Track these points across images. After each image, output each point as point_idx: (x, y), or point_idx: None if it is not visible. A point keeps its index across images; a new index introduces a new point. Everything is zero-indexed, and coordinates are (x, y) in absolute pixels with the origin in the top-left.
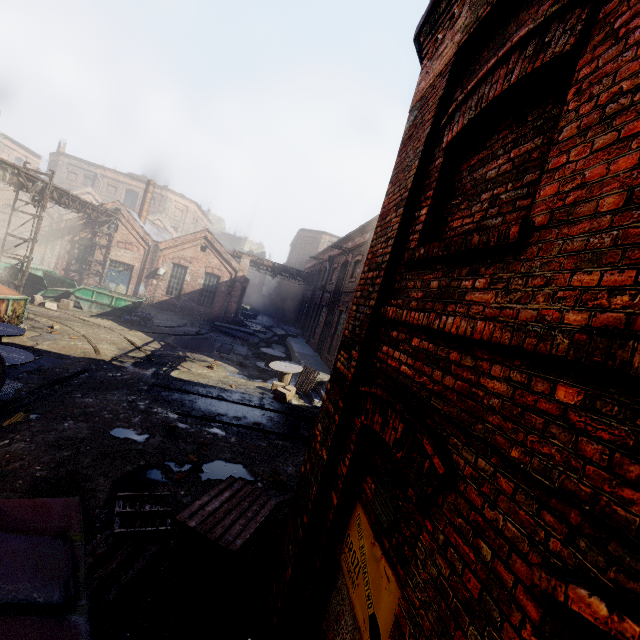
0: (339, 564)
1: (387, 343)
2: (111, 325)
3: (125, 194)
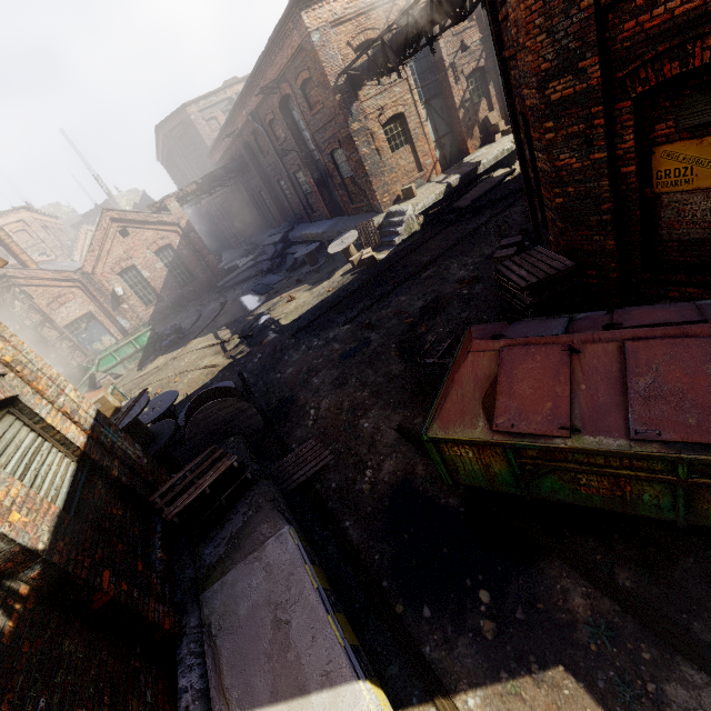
0: (656, 196)
1: (630, 18)
2: (166, 358)
3: None
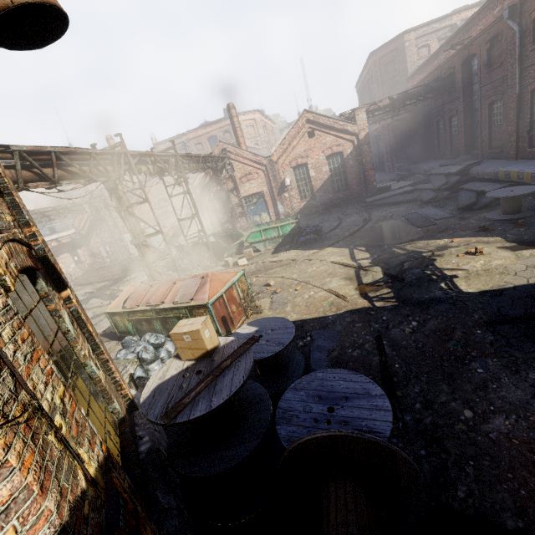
0: None
1: None
2: (297, 254)
3: (208, 144)
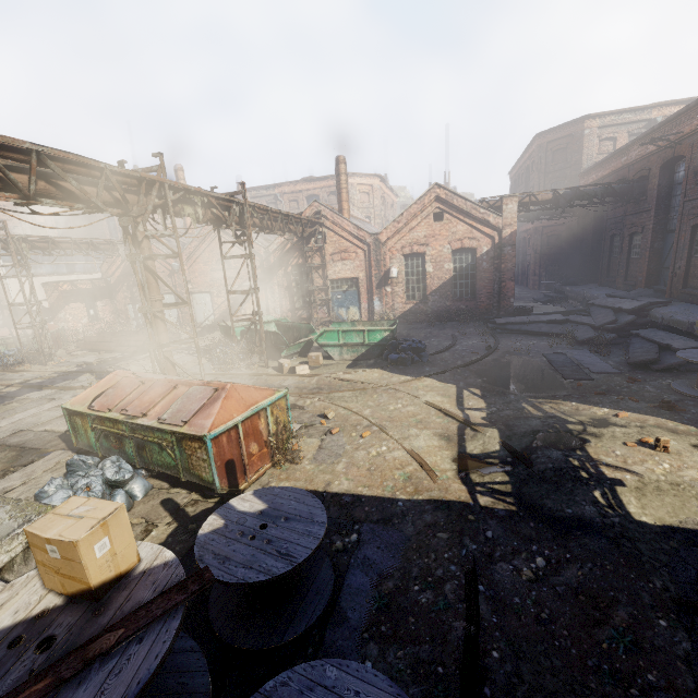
0: None
1: None
2: (381, 377)
3: (307, 203)
